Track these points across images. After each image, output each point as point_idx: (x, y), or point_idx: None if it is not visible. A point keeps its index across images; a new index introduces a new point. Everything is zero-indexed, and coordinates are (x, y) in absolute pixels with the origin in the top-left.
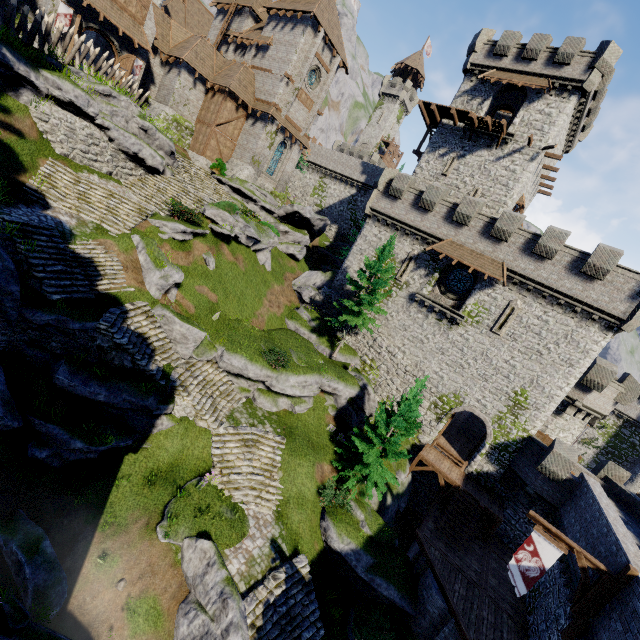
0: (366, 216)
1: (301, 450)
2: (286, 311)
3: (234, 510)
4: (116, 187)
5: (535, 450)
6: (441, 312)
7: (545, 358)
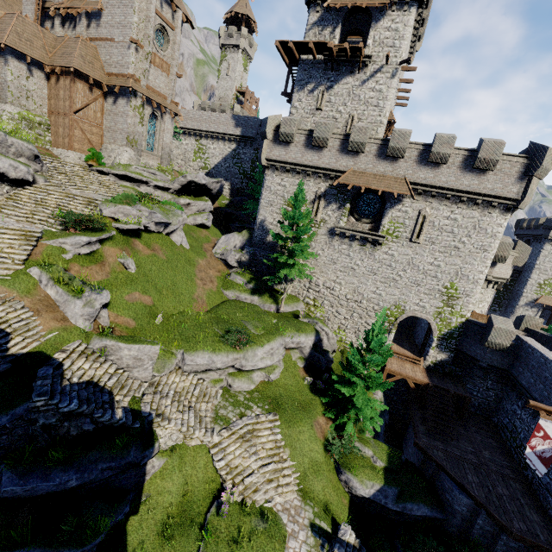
0: (263, 168)
1: (295, 417)
2: (220, 282)
3: (263, 516)
4: None
5: (476, 330)
6: (362, 238)
7: (462, 251)
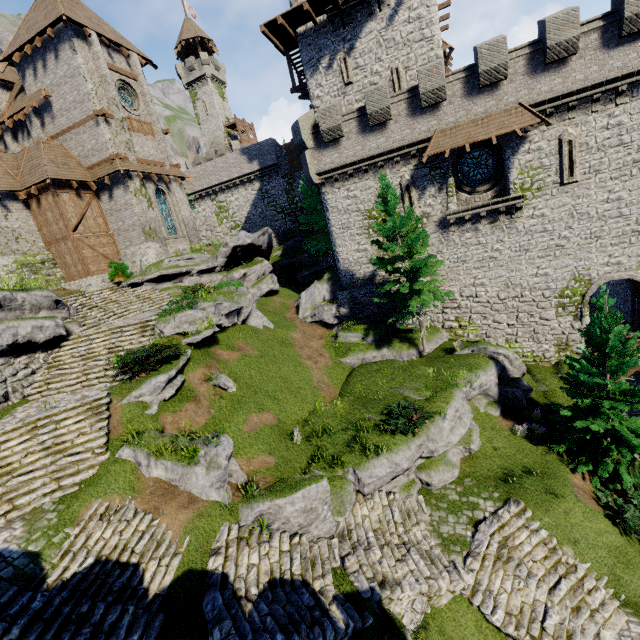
0: (317, 187)
1: (545, 494)
2: (330, 351)
3: None
4: (29, 407)
5: None
6: (489, 212)
7: None
